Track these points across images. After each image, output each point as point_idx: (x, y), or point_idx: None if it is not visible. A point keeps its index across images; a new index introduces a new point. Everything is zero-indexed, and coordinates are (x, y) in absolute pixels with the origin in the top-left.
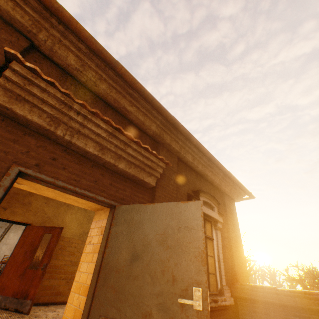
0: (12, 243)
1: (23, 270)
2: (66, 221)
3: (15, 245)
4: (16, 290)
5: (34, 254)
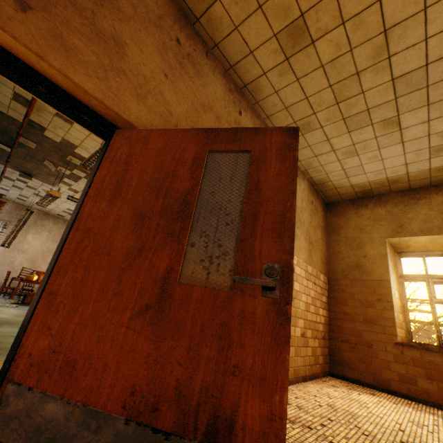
0: (32, 251)
1: (152, 291)
2: (217, 161)
3: (38, 256)
4: (137, 383)
5: (185, 225)
